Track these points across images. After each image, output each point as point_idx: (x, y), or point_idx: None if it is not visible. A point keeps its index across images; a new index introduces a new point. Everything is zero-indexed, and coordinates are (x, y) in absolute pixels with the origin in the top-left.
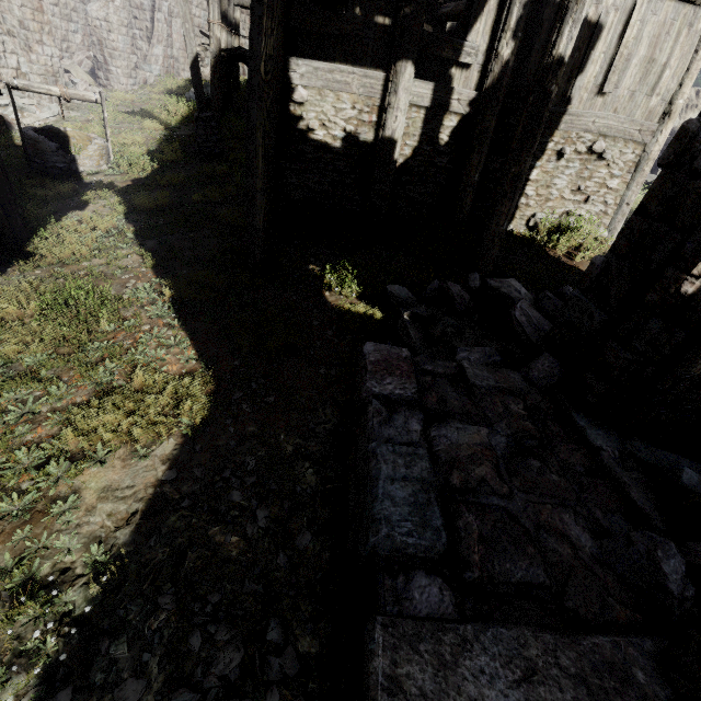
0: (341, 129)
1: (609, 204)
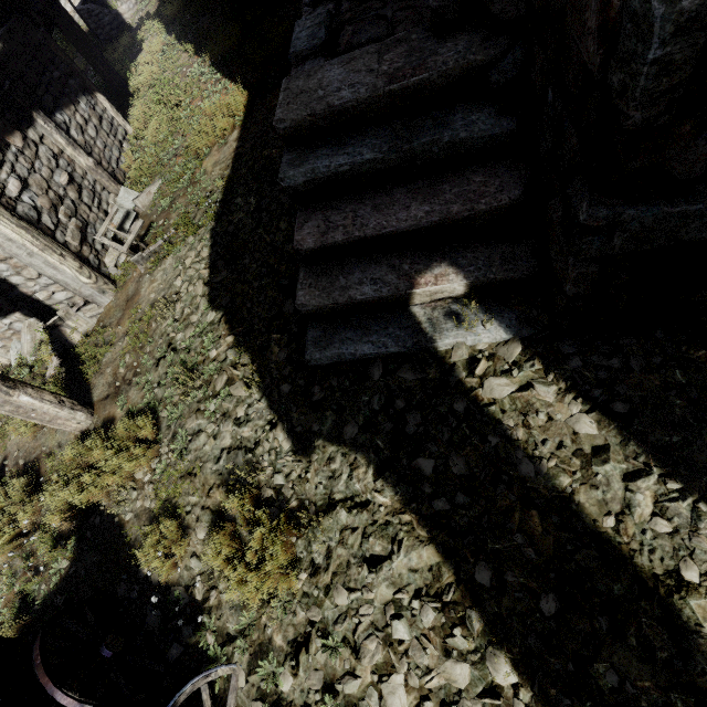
0: None
1: None
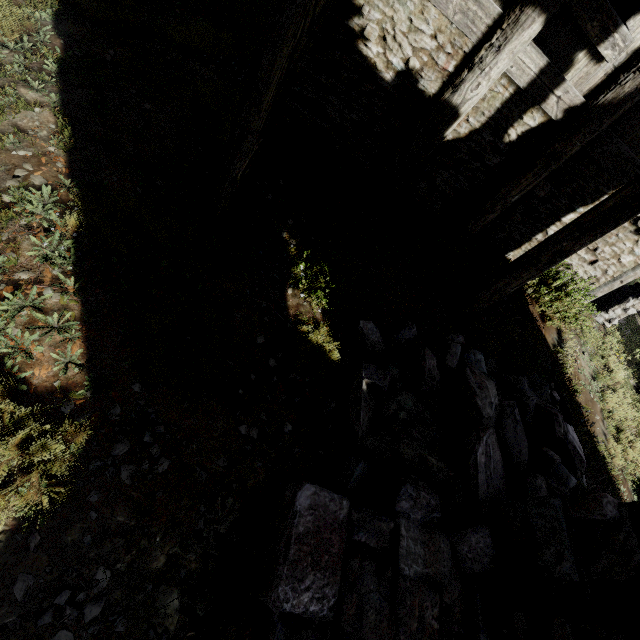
0: (402, 58)
1: (607, 274)
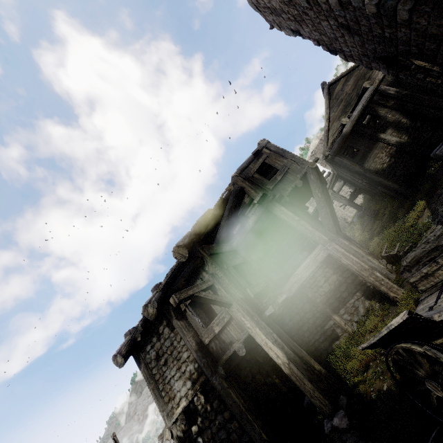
0: (387, 159)
1: None
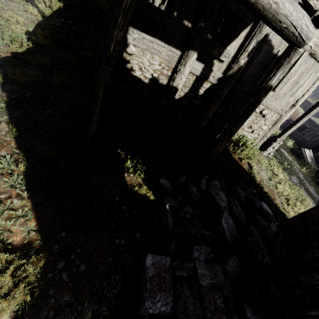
0: (150, 74)
1: (260, 135)
